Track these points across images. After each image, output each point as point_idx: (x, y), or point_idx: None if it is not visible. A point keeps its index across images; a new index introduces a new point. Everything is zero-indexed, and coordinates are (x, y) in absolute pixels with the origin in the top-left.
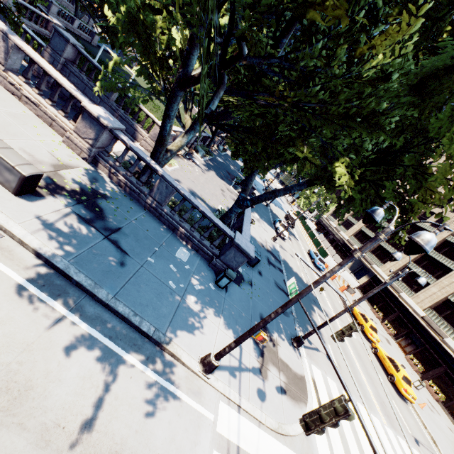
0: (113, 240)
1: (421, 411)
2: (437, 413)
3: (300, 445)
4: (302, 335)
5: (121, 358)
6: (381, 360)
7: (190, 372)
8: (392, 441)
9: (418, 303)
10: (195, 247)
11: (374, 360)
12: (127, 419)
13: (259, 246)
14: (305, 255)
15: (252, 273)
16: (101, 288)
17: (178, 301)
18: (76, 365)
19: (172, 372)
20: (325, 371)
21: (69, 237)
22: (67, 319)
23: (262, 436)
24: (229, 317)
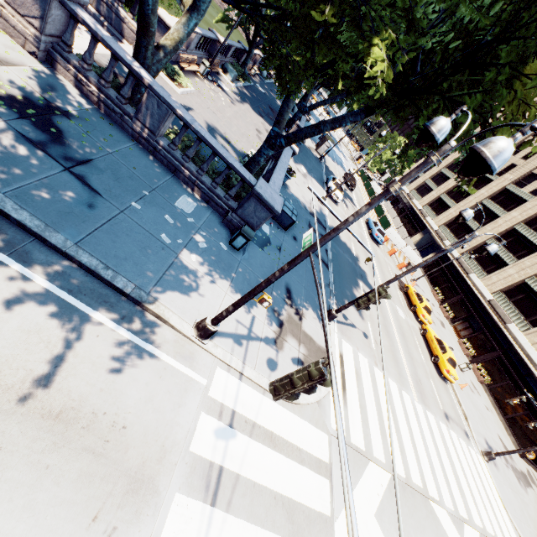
0: (77, 174)
1: (460, 391)
2: (477, 394)
3: (310, 413)
4: (335, 309)
5: (85, 315)
6: (428, 341)
7: (181, 336)
8: (419, 415)
9: (488, 285)
10: (205, 198)
11: (421, 341)
12: (89, 377)
13: (299, 207)
14: (361, 225)
15: (284, 237)
16: (55, 232)
17: (172, 258)
18: (18, 318)
19: (157, 334)
20: (357, 347)
21: (4, 163)
22: (4, 265)
23: (266, 403)
24: (243, 283)
